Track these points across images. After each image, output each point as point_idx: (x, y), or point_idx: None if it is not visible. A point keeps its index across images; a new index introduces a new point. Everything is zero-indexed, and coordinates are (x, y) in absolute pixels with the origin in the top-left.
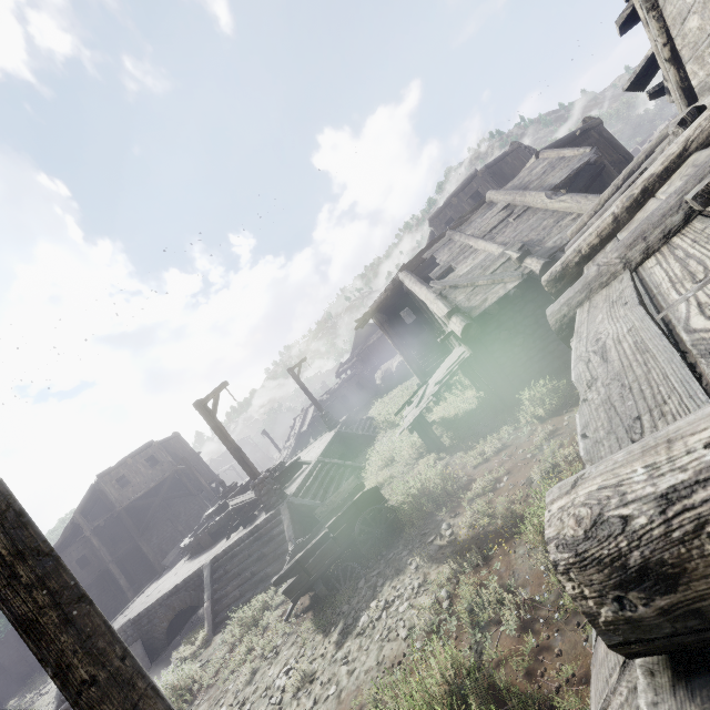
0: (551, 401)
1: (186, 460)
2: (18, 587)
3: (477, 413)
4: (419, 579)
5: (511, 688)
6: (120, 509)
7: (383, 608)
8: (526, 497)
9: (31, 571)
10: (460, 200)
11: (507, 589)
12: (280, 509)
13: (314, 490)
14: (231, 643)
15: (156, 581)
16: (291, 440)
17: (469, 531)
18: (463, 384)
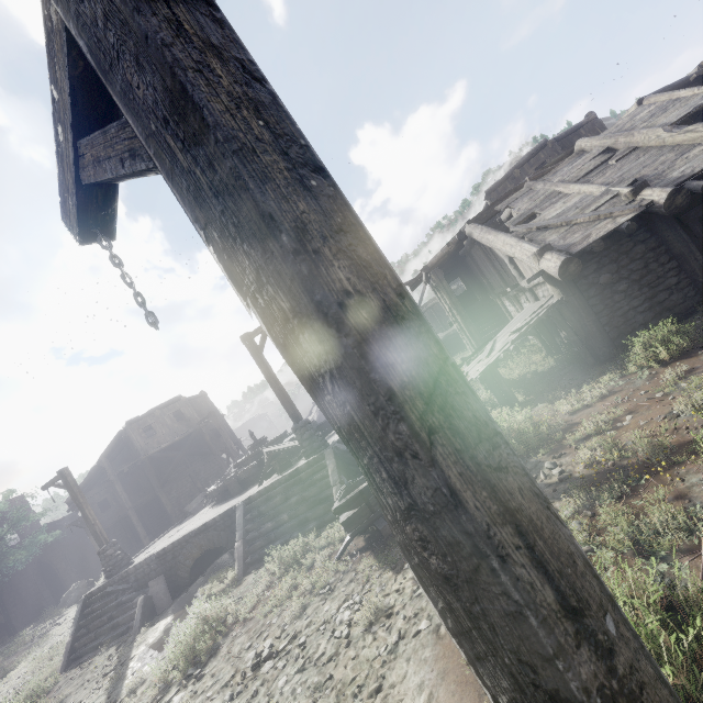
0: (681, 340)
1: (214, 415)
2: (215, 85)
3: (554, 372)
4: None
5: None
6: (144, 458)
7: None
8: (674, 430)
9: (235, 82)
10: (524, 172)
11: (692, 516)
12: (323, 454)
13: None
14: (268, 581)
15: (178, 526)
16: (313, 414)
17: (590, 468)
18: (527, 349)
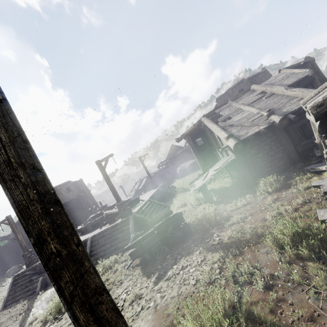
0: (276, 184)
1: (85, 191)
2: (18, 183)
3: (231, 188)
4: (201, 258)
5: (262, 317)
6: None
7: (181, 269)
8: (263, 226)
9: (28, 177)
10: (233, 91)
11: (255, 268)
12: (129, 218)
13: (146, 212)
14: None
15: None
16: (132, 192)
17: (230, 239)
18: (224, 175)
